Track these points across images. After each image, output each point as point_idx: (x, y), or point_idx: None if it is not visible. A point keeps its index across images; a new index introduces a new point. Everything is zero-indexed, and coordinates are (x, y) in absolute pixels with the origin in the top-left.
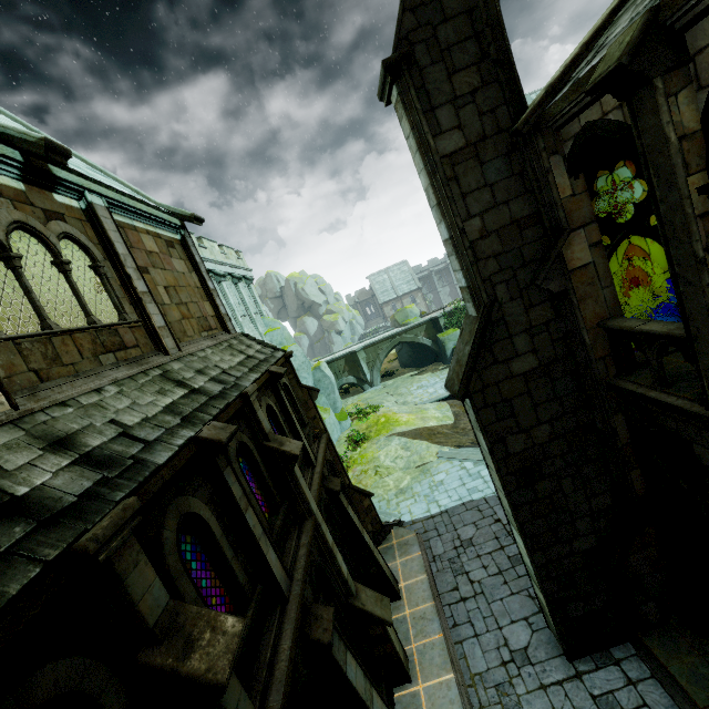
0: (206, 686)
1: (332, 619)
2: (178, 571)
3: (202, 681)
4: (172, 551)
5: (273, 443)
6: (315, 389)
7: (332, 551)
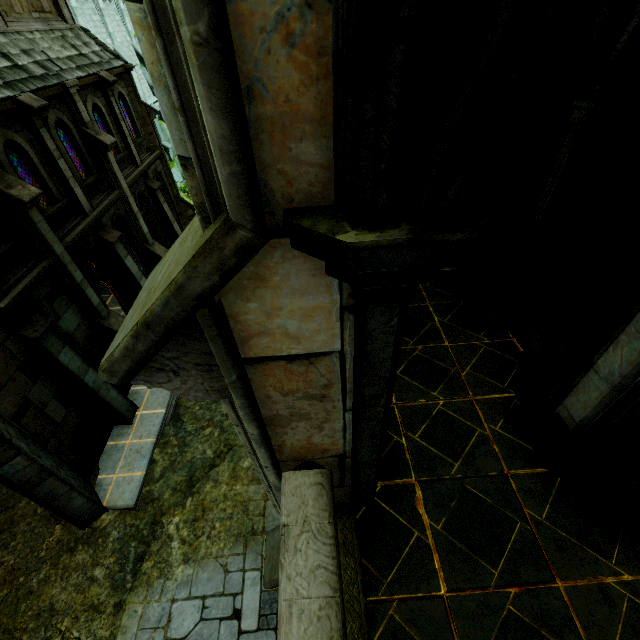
0: (18, 200)
1: (119, 236)
2: (7, 163)
3: (16, 198)
4: (1, 152)
5: (90, 131)
6: (153, 109)
7: (136, 215)
